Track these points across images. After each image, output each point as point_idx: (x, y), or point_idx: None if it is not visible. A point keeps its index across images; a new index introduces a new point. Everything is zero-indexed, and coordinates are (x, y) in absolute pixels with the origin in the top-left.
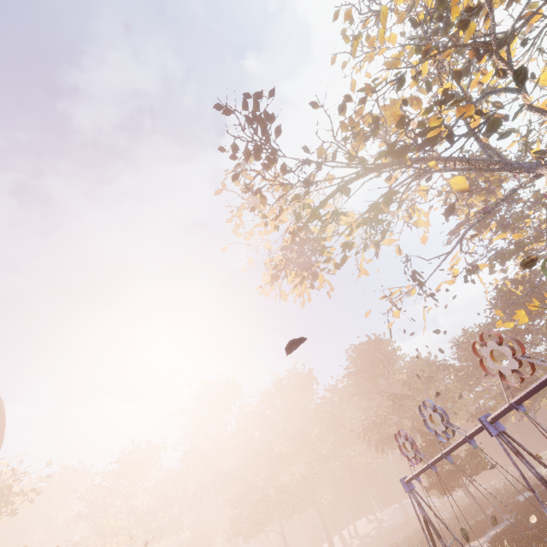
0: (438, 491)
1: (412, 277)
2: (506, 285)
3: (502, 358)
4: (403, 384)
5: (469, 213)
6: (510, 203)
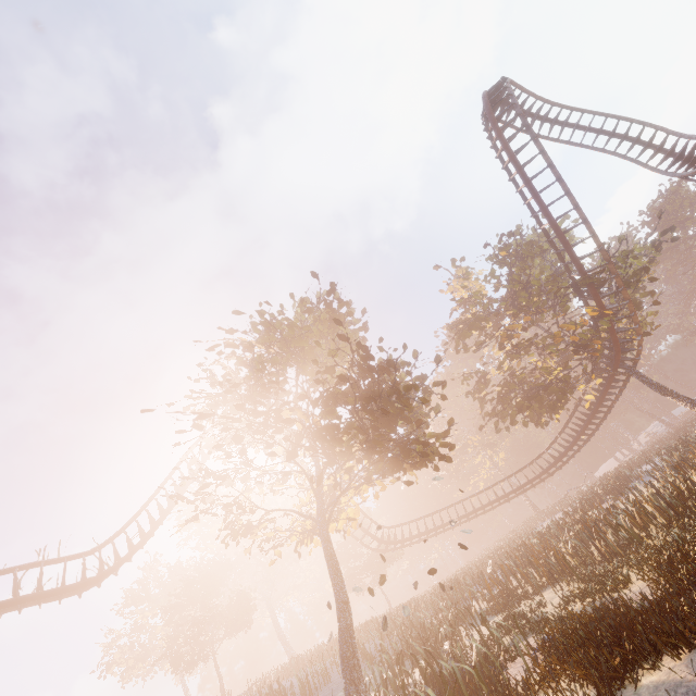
0: None
1: None
2: None
3: None
4: None
5: None
6: None
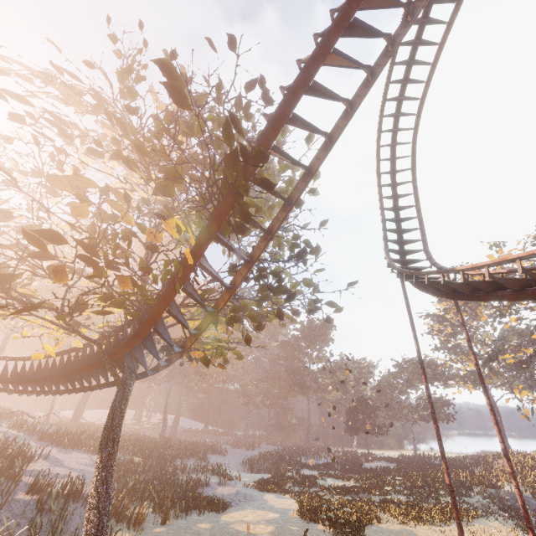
0: (354, 432)
1: (535, 350)
2: (434, 361)
3: (386, 388)
4: (335, 363)
5: (445, 314)
6: (469, 330)
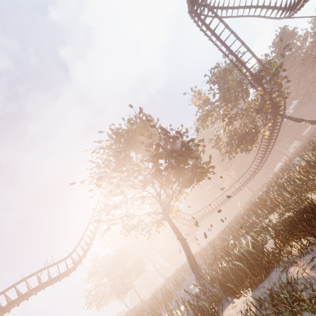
0: None
1: None
2: None
3: None
4: (313, 29)
5: None
6: None
